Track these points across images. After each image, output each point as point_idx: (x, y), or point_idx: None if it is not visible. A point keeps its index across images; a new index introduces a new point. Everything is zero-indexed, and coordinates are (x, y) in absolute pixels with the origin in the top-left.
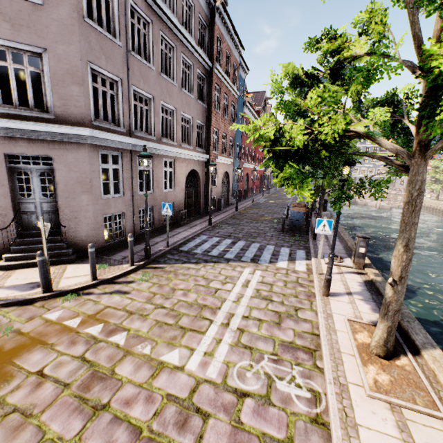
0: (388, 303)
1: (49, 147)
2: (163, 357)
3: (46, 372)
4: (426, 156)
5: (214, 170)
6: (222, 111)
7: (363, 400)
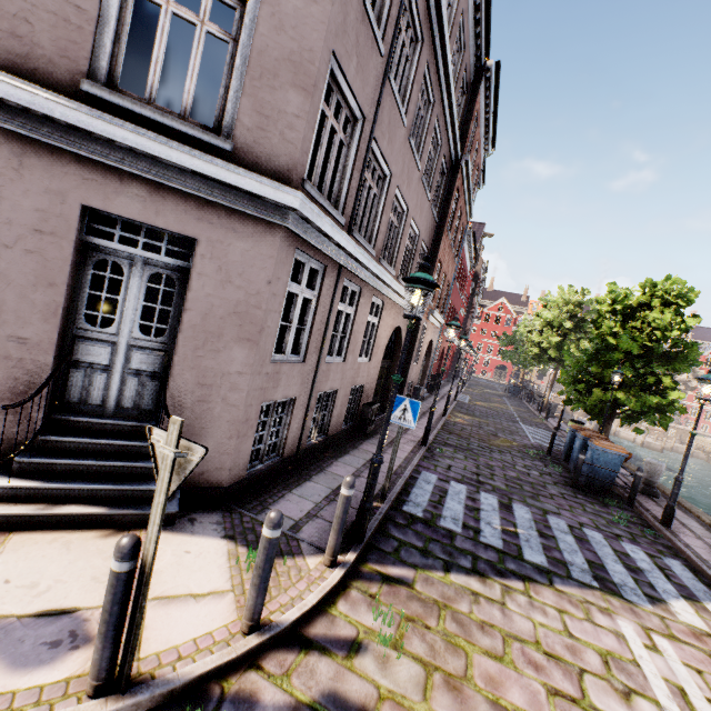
0: None
1: (196, 216)
2: None
3: None
4: None
5: (421, 334)
6: (451, 236)
7: None
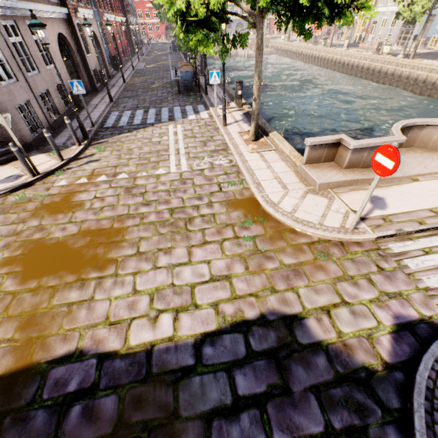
0: (254, 112)
1: None
2: (156, 173)
3: (100, 196)
4: (263, 17)
5: (80, 31)
6: None
7: (248, 155)
